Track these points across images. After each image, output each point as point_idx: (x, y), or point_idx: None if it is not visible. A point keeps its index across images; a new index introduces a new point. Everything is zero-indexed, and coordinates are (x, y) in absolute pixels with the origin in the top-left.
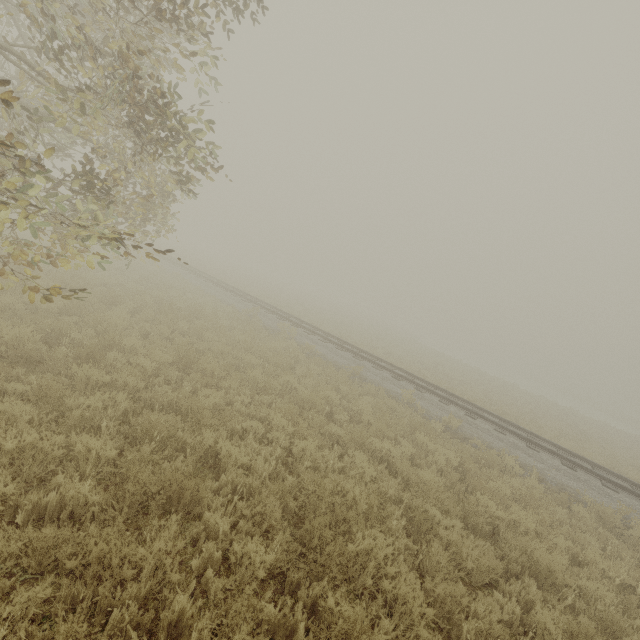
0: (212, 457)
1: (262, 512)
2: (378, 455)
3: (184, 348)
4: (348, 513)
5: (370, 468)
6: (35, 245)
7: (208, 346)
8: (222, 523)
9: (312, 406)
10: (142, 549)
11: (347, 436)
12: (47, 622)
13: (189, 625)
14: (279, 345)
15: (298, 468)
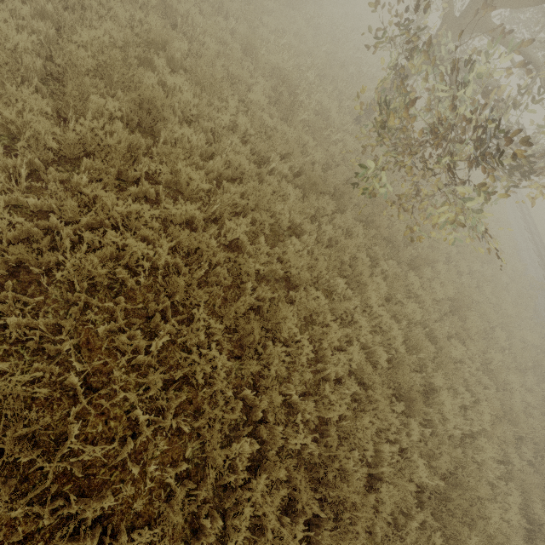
0: (429, 387)
1: (436, 454)
2: (527, 511)
3: (465, 293)
4: (478, 520)
5: (515, 515)
6: (465, 208)
7: (479, 298)
8: (416, 434)
9: (513, 421)
10: (391, 414)
11: (520, 475)
12: (362, 412)
13: (381, 458)
14: (533, 340)
15: (467, 450)
